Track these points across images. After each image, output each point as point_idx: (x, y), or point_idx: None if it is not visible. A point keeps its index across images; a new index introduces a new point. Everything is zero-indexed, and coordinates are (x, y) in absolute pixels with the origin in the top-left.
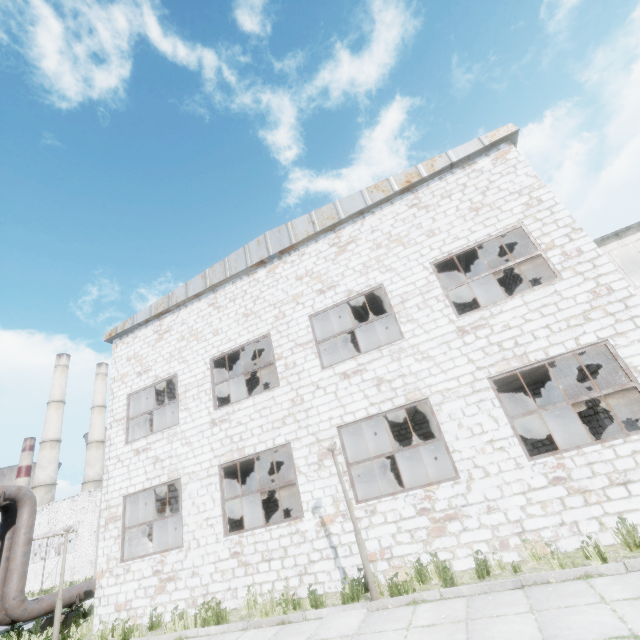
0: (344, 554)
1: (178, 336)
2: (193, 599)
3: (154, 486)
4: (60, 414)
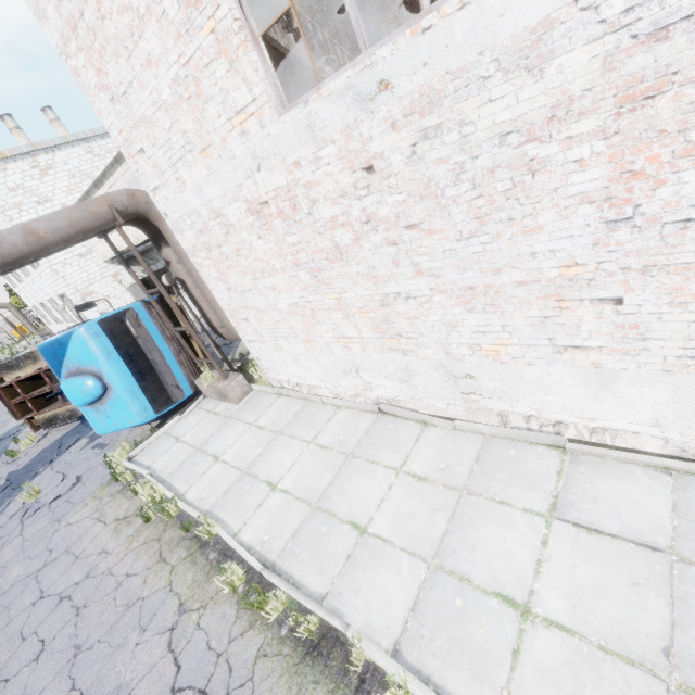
0: None
1: None
2: None
3: (34, 305)
4: None
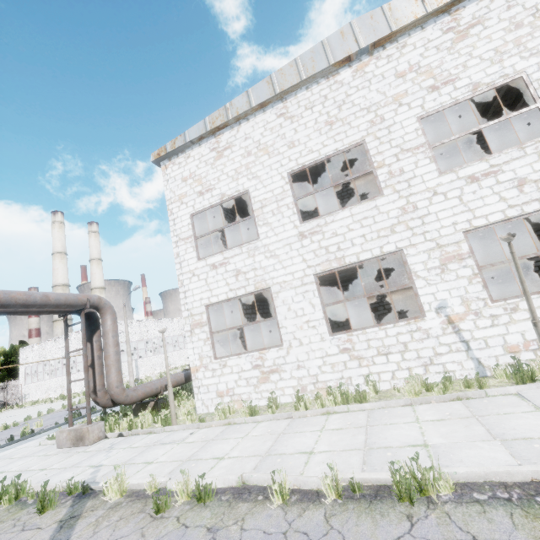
0: (478, 347)
1: (242, 152)
2: (302, 386)
3: (239, 296)
4: (65, 264)
